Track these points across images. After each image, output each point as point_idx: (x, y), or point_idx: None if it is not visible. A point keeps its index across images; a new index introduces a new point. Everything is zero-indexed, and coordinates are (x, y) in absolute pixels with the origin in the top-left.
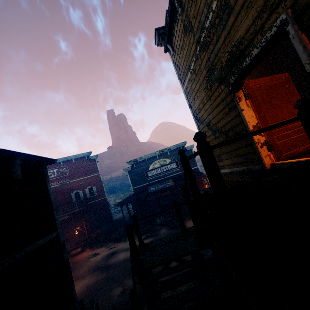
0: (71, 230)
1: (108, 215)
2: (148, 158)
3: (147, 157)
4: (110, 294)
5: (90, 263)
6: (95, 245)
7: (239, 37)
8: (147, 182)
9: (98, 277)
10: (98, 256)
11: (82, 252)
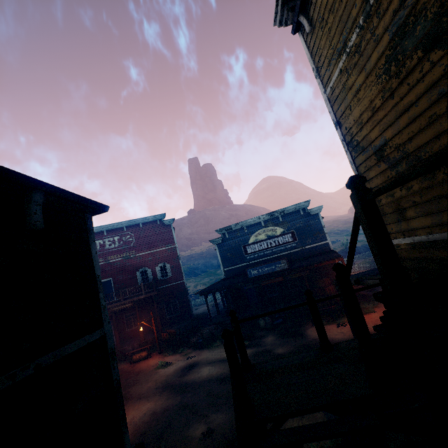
0: (135, 324)
1: (186, 307)
2: (249, 225)
3: (246, 224)
4: (187, 433)
5: (158, 376)
6: (167, 349)
7: None
8: (245, 262)
9: (168, 401)
10: (169, 368)
11: (148, 358)
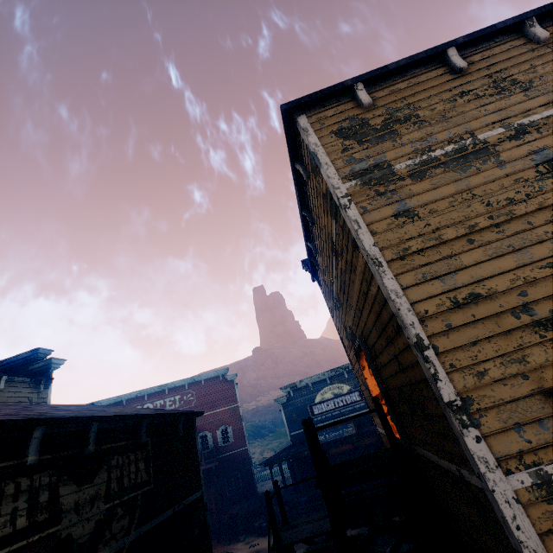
0: None
1: (250, 481)
2: (314, 382)
3: (311, 381)
4: None
5: None
6: (227, 537)
7: (350, 324)
8: None
9: None
10: None
11: None
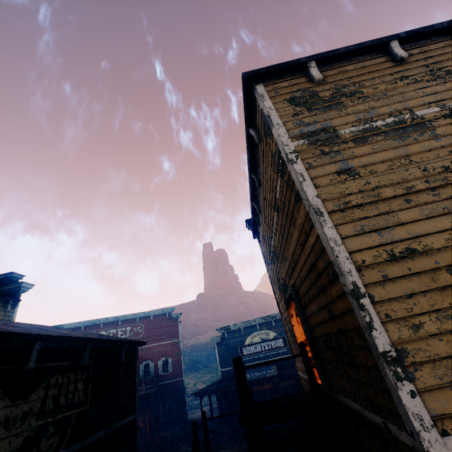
0: None
1: (182, 409)
2: (246, 327)
3: (243, 325)
4: None
5: None
6: None
7: (283, 276)
8: None
9: None
10: None
11: None
